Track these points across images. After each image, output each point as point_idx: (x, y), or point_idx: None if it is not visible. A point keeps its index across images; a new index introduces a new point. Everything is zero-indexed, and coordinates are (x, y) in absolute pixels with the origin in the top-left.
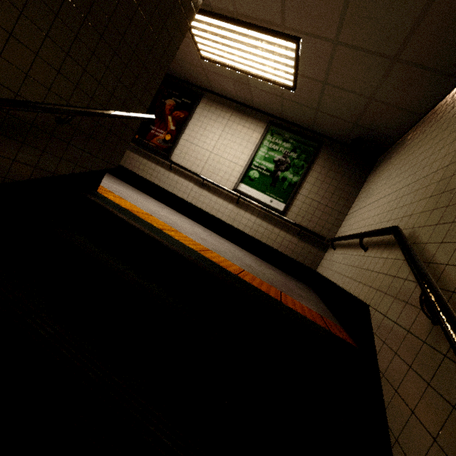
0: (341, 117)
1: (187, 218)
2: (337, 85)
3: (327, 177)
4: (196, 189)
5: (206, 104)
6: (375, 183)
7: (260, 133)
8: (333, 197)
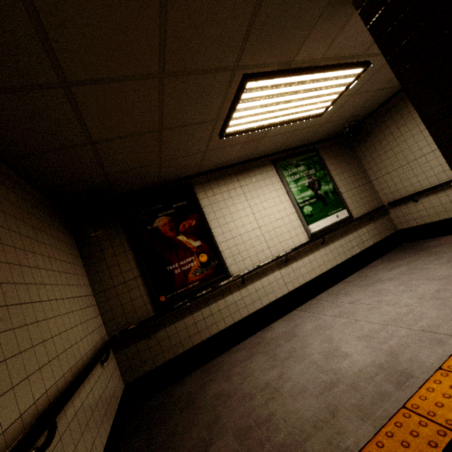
0: (341, 118)
1: (306, 304)
2: (363, 91)
3: (340, 168)
4: (284, 271)
5: (204, 190)
6: (397, 143)
7: (275, 176)
8: (356, 177)
